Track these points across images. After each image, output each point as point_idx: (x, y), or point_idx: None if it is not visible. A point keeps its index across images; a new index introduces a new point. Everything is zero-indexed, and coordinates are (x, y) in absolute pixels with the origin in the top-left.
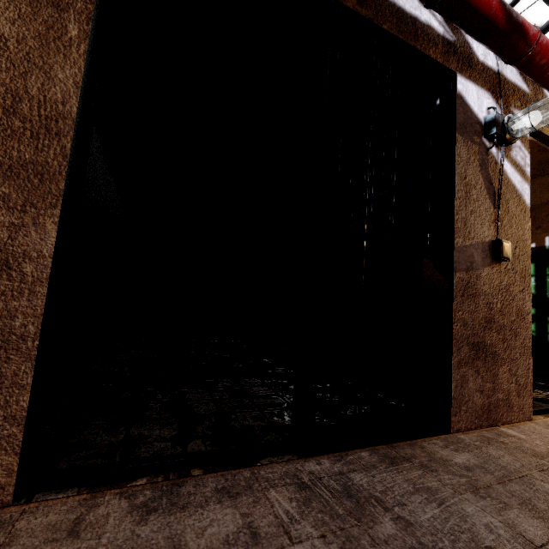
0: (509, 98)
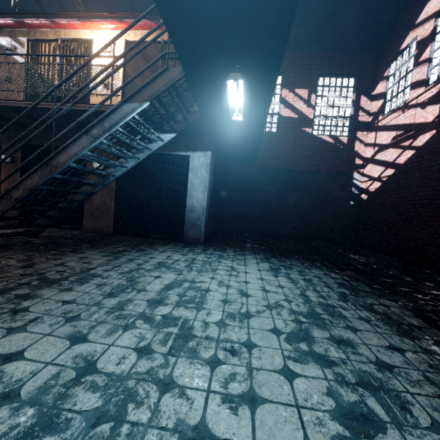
0: (17, 35)
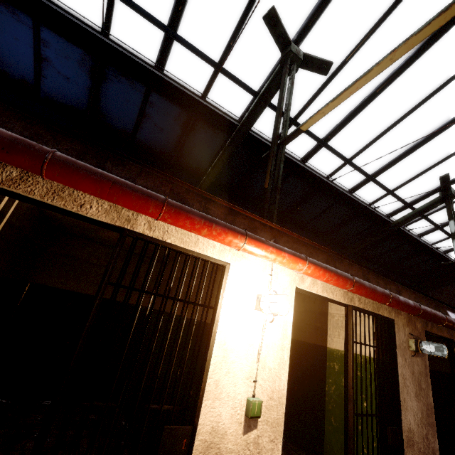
0: None
